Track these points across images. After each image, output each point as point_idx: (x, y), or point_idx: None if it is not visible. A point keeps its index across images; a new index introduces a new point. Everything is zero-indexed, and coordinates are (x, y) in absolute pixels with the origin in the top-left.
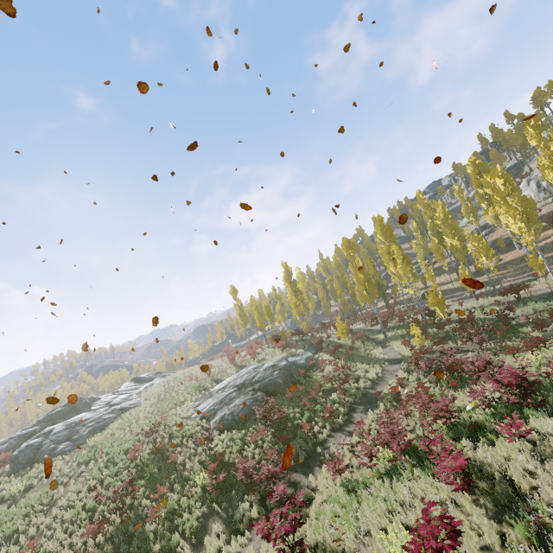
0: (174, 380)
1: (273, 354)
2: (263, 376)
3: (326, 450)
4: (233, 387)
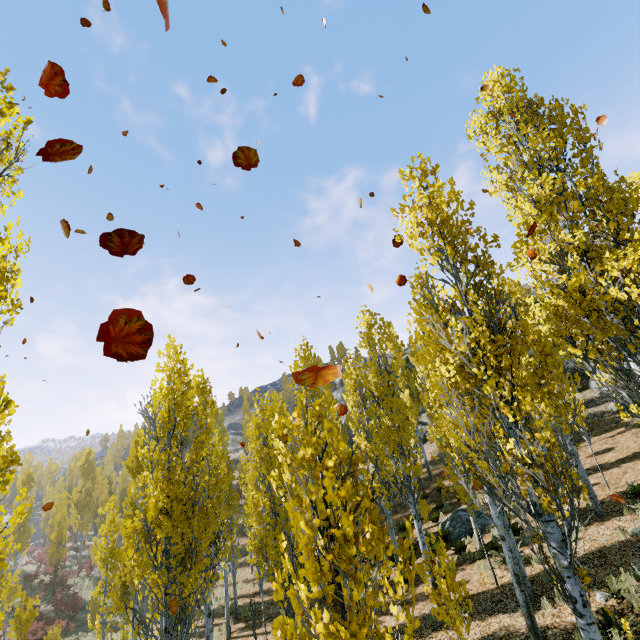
0: None
1: None
2: None
3: None
4: None
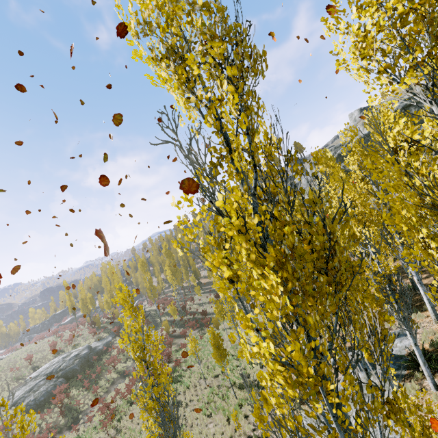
0: None
1: (86, 339)
2: (67, 365)
3: (84, 415)
4: (44, 375)
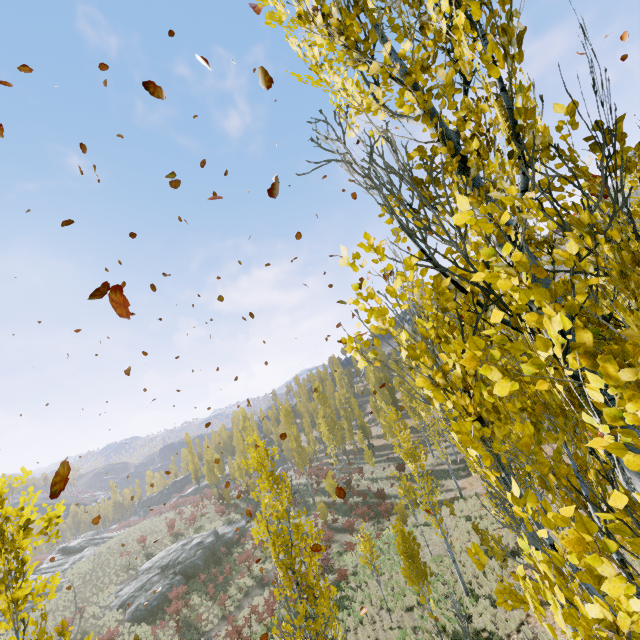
0: (106, 552)
1: (212, 520)
2: (186, 556)
3: (207, 639)
4: (158, 568)
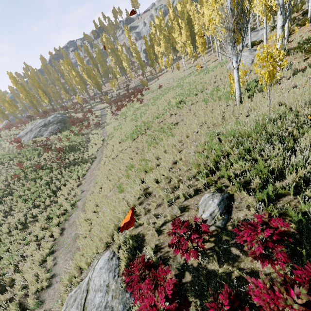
0: None
1: None
2: (54, 119)
3: (103, 122)
4: (39, 127)
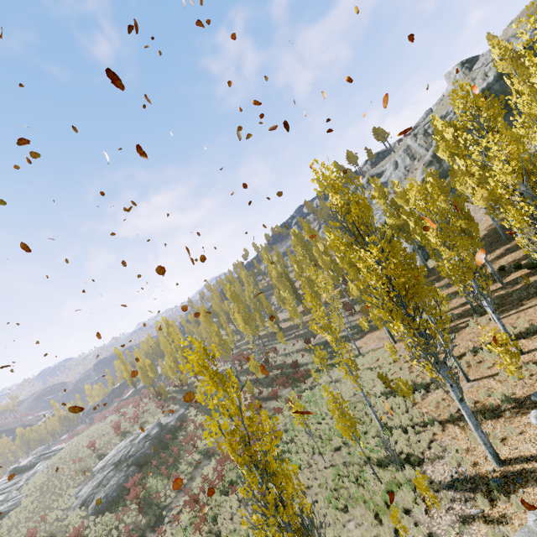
0: (58, 463)
1: (154, 414)
2: (136, 449)
3: (169, 512)
4: (112, 465)
